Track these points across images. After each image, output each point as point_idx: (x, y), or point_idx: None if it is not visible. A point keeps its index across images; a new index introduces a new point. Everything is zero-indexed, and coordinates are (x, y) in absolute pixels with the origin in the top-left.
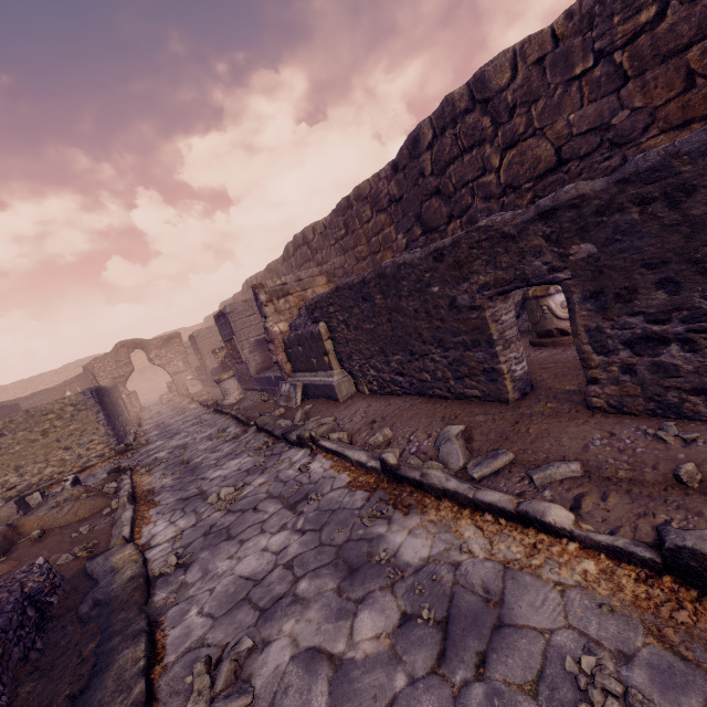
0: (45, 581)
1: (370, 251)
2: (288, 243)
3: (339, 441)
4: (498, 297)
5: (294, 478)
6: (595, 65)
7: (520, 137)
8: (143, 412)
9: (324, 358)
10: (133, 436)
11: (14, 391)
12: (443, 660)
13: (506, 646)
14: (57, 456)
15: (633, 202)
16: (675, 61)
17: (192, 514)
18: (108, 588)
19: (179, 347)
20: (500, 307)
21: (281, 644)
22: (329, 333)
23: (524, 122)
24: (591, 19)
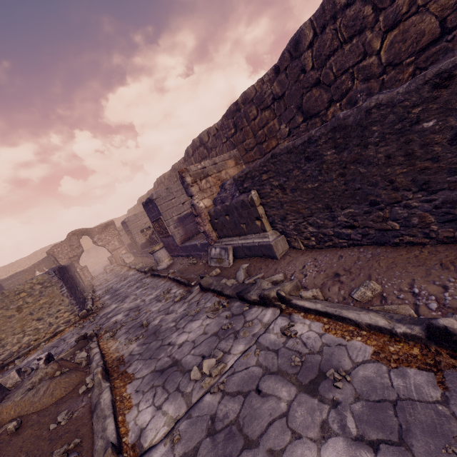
0: None
1: (256, 142)
2: (188, 147)
3: (316, 299)
4: None
5: (284, 346)
6: None
7: (403, 17)
8: (93, 280)
9: (255, 222)
10: (90, 302)
11: None
12: None
13: None
14: (32, 327)
15: None
16: None
17: (178, 395)
18: None
19: (114, 231)
20: None
21: None
22: (260, 199)
23: (407, 1)
24: None
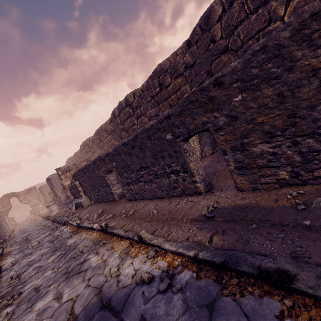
0: None
1: (109, 148)
2: (81, 145)
3: (74, 220)
4: (108, 173)
5: (57, 234)
6: (152, 99)
7: (140, 116)
8: (16, 226)
9: (79, 193)
10: (7, 236)
11: None
12: (61, 258)
13: (72, 252)
14: None
15: (116, 155)
16: (166, 101)
17: (21, 253)
18: None
19: (35, 193)
20: (109, 176)
21: (31, 268)
22: (80, 184)
23: (140, 111)
24: (148, 88)
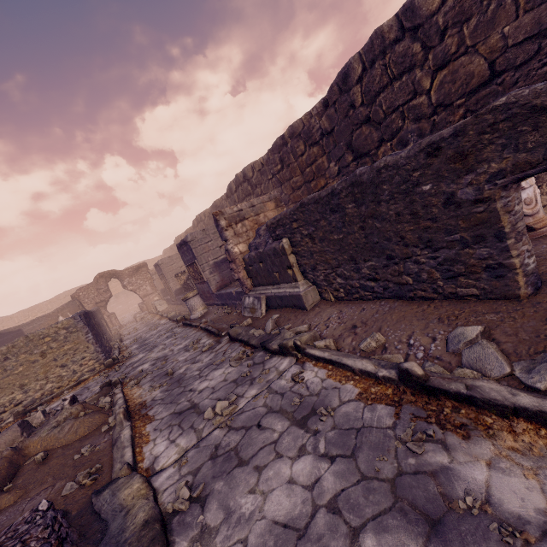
0: (50, 537)
1: (304, 180)
2: (231, 182)
3: (327, 348)
4: (512, 185)
5: (290, 390)
6: None
7: (452, 57)
8: (121, 329)
9: (287, 271)
10: (117, 351)
11: (19, 319)
12: None
13: None
14: (55, 373)
15: None
16: None
17: (191, 431)
18: (121, 536)
19: (146, 274)
20: (513, 197)
21: None
22: (292, 247)
23: (455, 41)
24: None
